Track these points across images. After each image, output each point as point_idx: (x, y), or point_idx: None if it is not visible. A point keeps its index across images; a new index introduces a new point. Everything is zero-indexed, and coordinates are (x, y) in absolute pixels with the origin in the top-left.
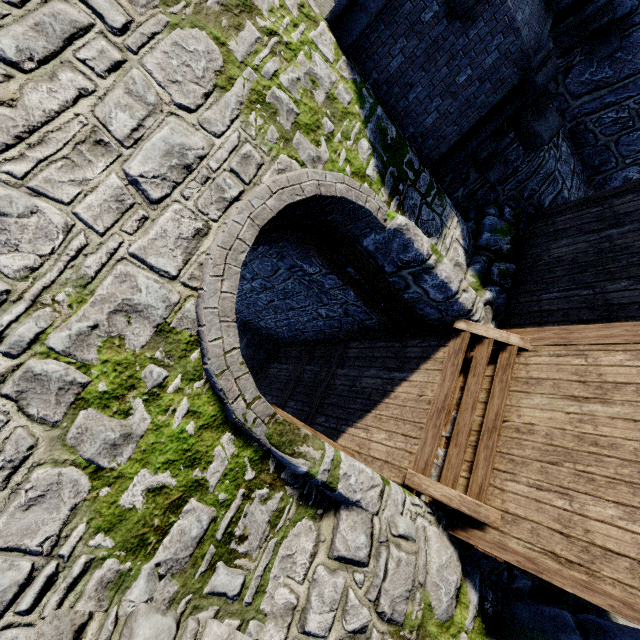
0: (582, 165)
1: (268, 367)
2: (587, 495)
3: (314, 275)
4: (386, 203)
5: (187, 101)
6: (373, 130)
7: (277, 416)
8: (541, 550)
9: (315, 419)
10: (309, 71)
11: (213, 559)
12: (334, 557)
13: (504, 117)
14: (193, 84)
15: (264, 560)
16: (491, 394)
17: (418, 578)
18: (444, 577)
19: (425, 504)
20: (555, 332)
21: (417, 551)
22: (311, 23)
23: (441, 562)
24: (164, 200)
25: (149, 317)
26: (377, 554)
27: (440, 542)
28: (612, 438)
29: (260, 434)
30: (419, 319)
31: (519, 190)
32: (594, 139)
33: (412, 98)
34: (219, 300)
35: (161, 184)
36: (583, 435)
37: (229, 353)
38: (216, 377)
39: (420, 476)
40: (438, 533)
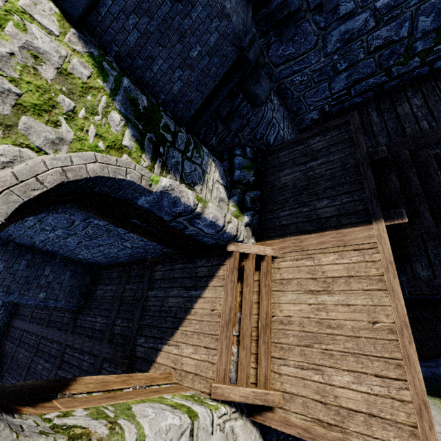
0: (287, 111)
1: (95, 289)
2: (331, 368)
3: (106, 226)
4: (149, 167)
5: None
6: (122, 102)
7: None
8: (311, 419)
9: (136, 341)
10: (26, 44)
11: None
12: None
13: (233, 84)
14: None
15: None
16: (260, 297)
17: None
18: None
19: (230, 406)
20: (292, 242)
21: None
22: None
23: None
24: None
25: None
26: None
27: (245, 432)
28: (338, 320)
29: None
30: (202, 245)
31: (253, 134)
32: (291, 94)
33: (156, 69)
34: None
35: None
36: (321, 320)
37: None
38: None
39: (222, 387)
40: (243, 424)
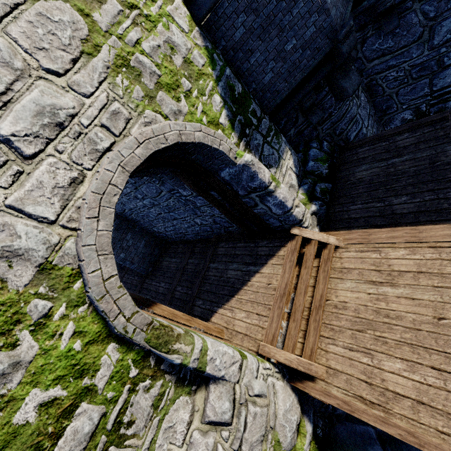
0: (375, 109)
1: (162, 260)
2: (383, 354)
3: (188, 197)
4: (236, 144)
5: (55, 66)
6: (223, 87)
7: (154, 323)
8: (353, 395)
9: (195, 302)
10: (168, 39)
11: (105, 446)
12: (206, 422)
13: (321, 76)
14: (60, 51)
15: (150, 435)
16: (317, 281)
17: (269, 424)
18: (288, 418)
19: (273, 366)
20: (359, 234)
21: (268, 404)
22: None
23: (286, 408)
24: (38, 155)
25: (30, 259)
26: (238, 413)
27: (285, 392)
28: (398, 312)
29: (140, 340)
30: (266, 226)
31: (333, 129)
32: (382, 91)
33: (253, 61)
34: (96, 237)
35: (34, 141)
36: (379, 310)
37: (108, 280)
38: (97, 302)
39: (269, 346)
40: (283, 385)
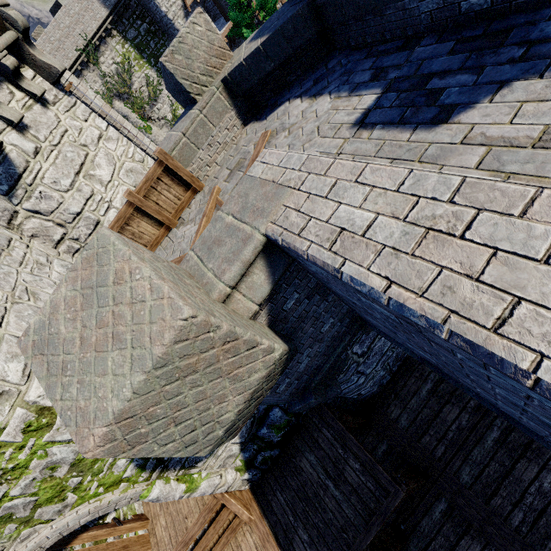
0: None
1: None
2: None
3: None
4: (147, 478)
5: None
6: None
7: None
8: None
9: None
10: (46, 464)
11: None
12: None
13: None
14: None
15: None
16: (219, 540)
17: None
18: None
19: None
20: (264, 531)
21: None
22: (43, 430)
23: None
24: None
25: None
26: None
27: None
28: None
29: None
30: None
31: None
32: None
33: None
34: None
35: None
36: None
37: None
38: None
39: None
40: None
